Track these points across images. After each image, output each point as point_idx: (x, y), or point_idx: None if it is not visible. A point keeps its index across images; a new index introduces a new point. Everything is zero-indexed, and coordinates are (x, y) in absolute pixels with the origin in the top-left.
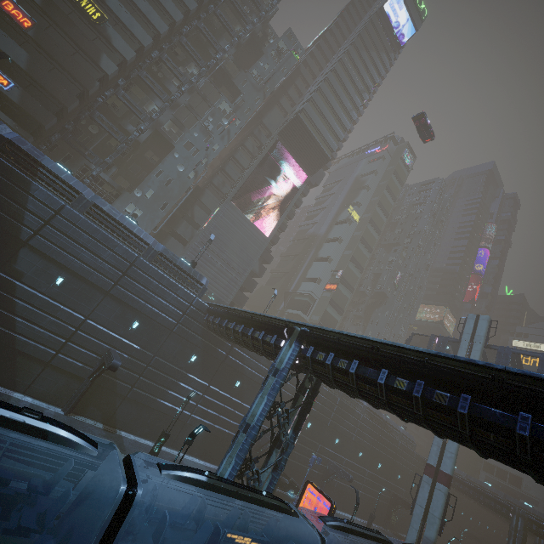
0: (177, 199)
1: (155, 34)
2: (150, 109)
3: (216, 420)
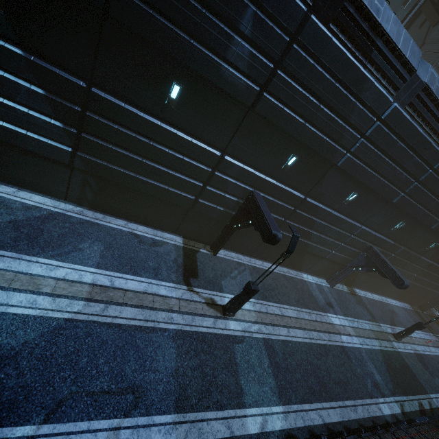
0: None
1: None
2: None
3: (422, 282)
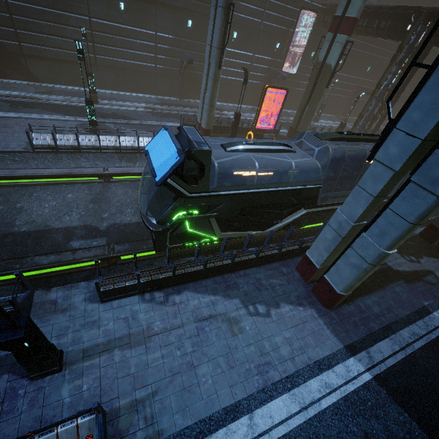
0: None
1: None
2: None
3: None
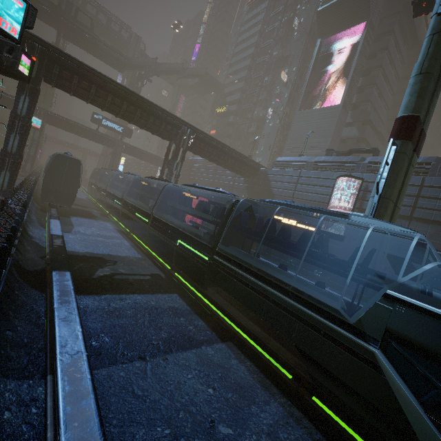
0: (274, 139)
1: (241, 90)
2: (253, 116)
3: None
